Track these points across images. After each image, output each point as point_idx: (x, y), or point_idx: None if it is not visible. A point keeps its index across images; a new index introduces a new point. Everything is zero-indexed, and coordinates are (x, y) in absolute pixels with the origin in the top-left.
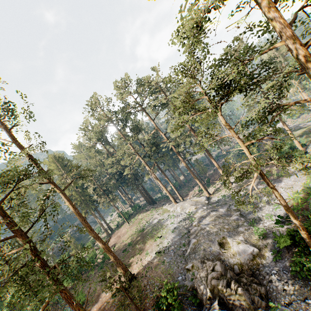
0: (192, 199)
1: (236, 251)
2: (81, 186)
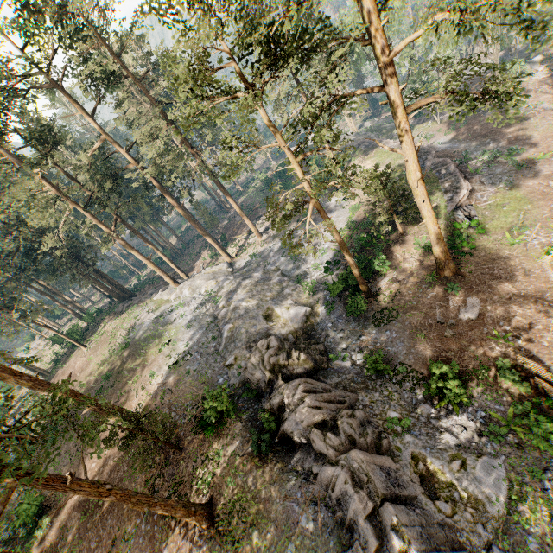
0: (205, 271)
1: (288, 318)
2: None
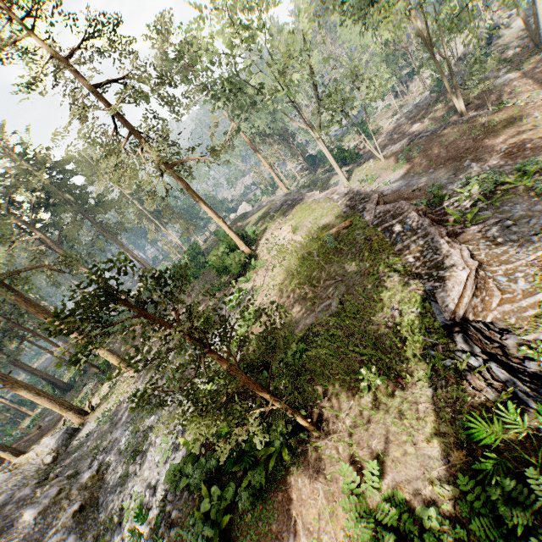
0: (20, 458)
1: None
2: None
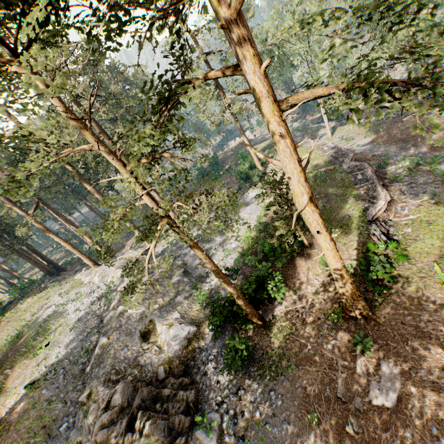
0: (123, 256)
1: (165, 341)
2: None
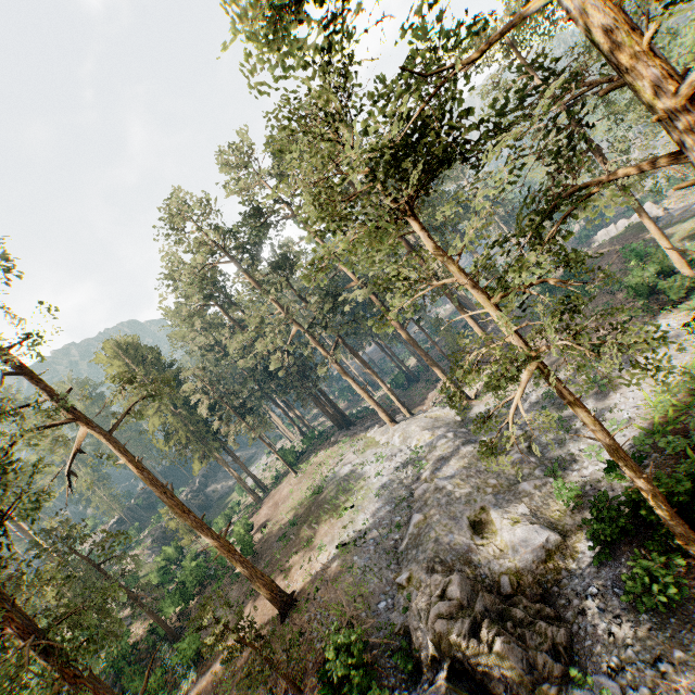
0: (427, 413)
1: (509, 542)
2: (187, 403)
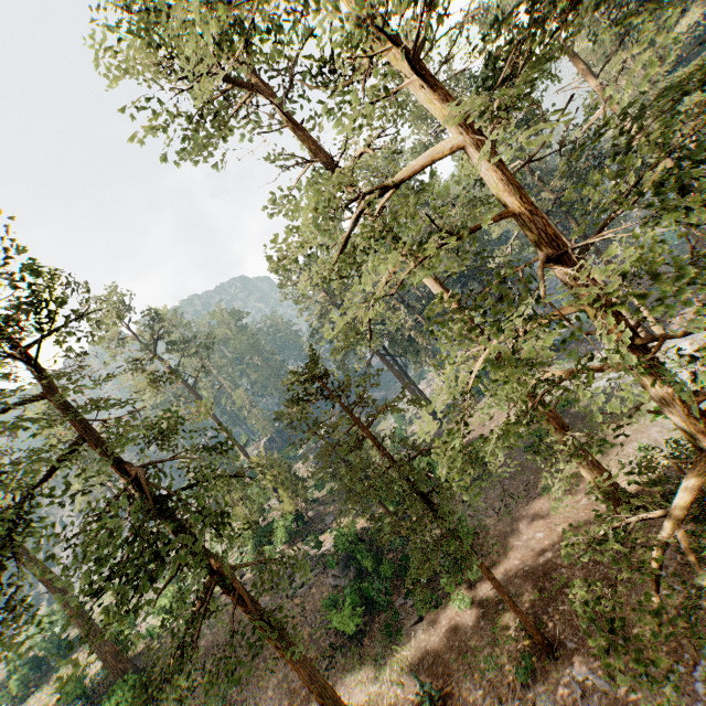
0: None
1: None
2: None
